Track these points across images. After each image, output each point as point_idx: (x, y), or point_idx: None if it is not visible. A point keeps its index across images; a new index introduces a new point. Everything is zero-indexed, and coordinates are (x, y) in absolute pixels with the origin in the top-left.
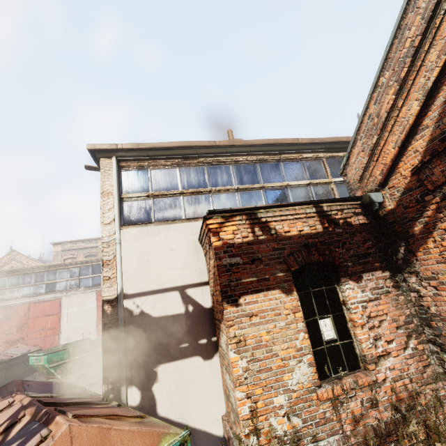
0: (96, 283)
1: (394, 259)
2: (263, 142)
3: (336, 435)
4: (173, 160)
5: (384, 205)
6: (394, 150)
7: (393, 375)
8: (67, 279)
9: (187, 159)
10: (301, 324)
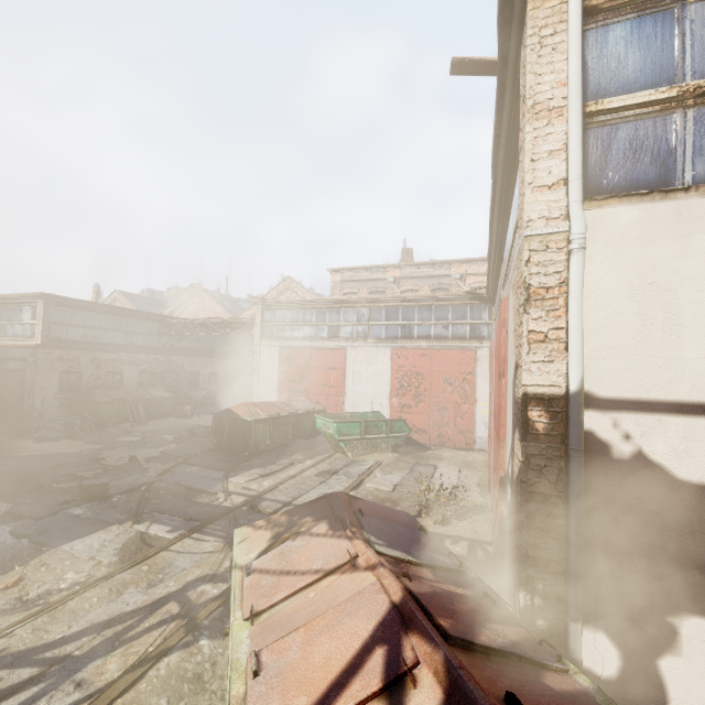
0: (391, 336)
1: None
2: None
3: None
4: None
5: None
6: None
7: None
8: (354, 323)
9: None
10: None
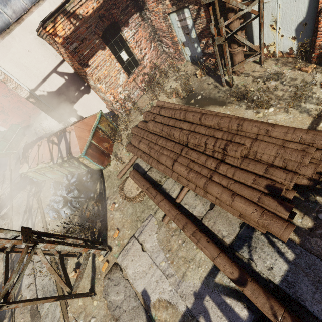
0: None
1: (139, 2)
2: None
3: (138, 89)
4: None
5: None
6: None
7: (149, 61)
8: None
9: None
10: (115, 60)
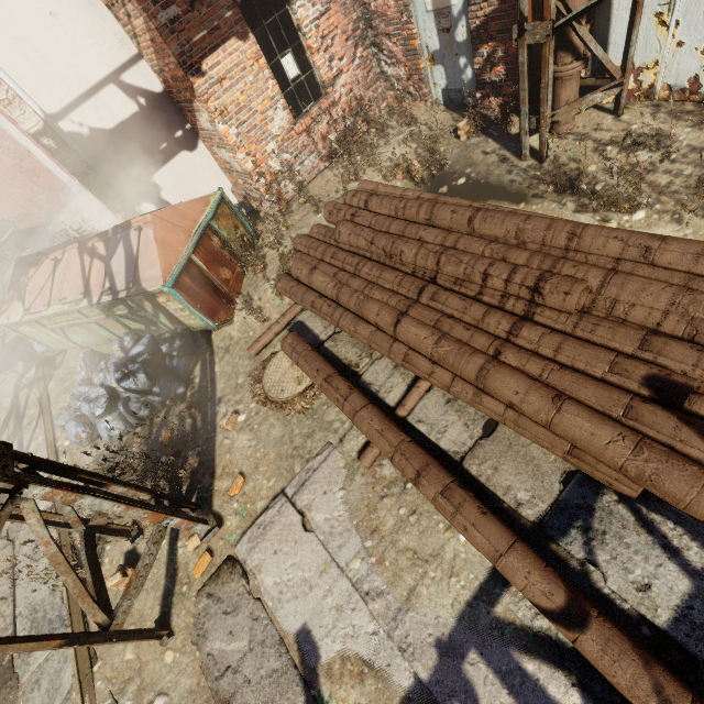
0: None
1: None
2: None
3: (313, 154)
4: None
5: None
6: None
7: (346, 91)
8: None
9: None
10: (267, 72)
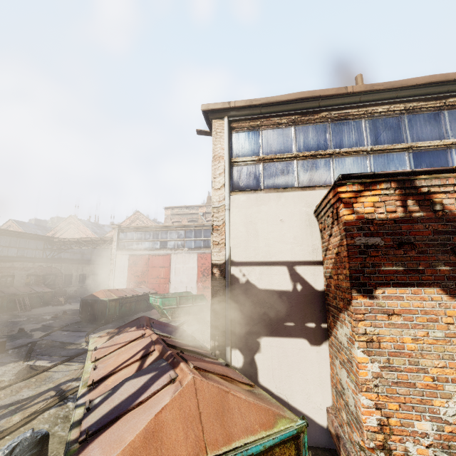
0: (197, 246)
1: None
2: (420, 81)
3: None
4: (289, 117)
5: None
6: None
7: None
8: (175, 239)
9: (305, 115)
10: None
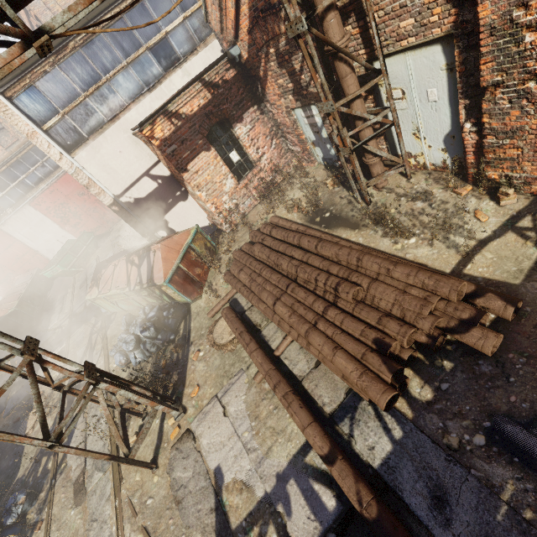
0: (18, 198)
1: (258, 94)
2: None
3: (250, 197)
4: (48, 61)
5: (242, 55)
6: (233, 10)
7: (268, 162)
8: None
9: (59, 53)
10: (221, 163)
